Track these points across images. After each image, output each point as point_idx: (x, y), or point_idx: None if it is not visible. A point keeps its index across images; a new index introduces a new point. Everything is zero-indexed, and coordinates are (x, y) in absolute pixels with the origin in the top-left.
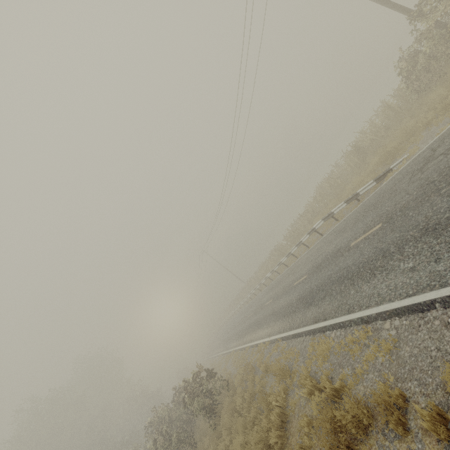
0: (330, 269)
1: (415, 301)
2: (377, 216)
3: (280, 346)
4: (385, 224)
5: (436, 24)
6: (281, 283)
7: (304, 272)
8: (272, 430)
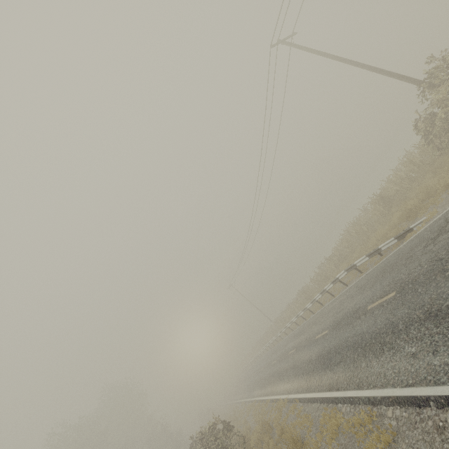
0: (348, 331)
1: (413, 394)
2: (393, 282)
3: (297, 408)
4: (398, 294)
5: None
6: (305, 332)
7: (326, 326)
8: None
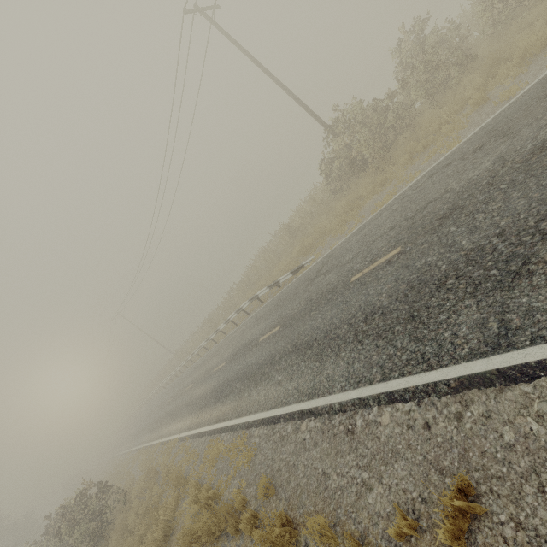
0: (241, 363)
1: (272, 414)
2: (281, 317)
3: (187, 445)
4: (281, 328)
5: (345, 145)
6: (205, 365)
7: (225, 358)
8: None
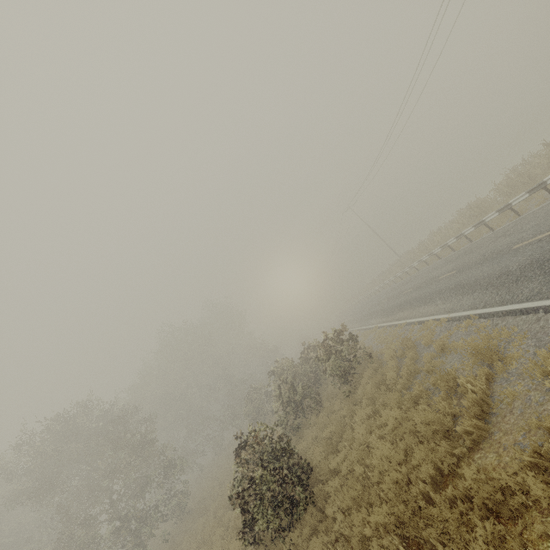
0: None
1: None
2: None
3: (475, 324)
4: None
5: None
6: (478, 250)
7: (546, 227)
8: (464, 416)
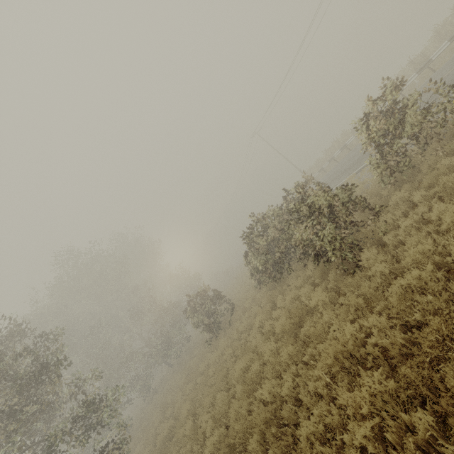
0: None
1: None
2: None
3: None
4: None
5: None
6: None
7: None
8: None
